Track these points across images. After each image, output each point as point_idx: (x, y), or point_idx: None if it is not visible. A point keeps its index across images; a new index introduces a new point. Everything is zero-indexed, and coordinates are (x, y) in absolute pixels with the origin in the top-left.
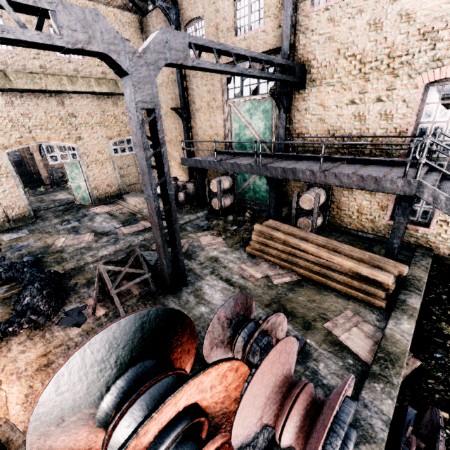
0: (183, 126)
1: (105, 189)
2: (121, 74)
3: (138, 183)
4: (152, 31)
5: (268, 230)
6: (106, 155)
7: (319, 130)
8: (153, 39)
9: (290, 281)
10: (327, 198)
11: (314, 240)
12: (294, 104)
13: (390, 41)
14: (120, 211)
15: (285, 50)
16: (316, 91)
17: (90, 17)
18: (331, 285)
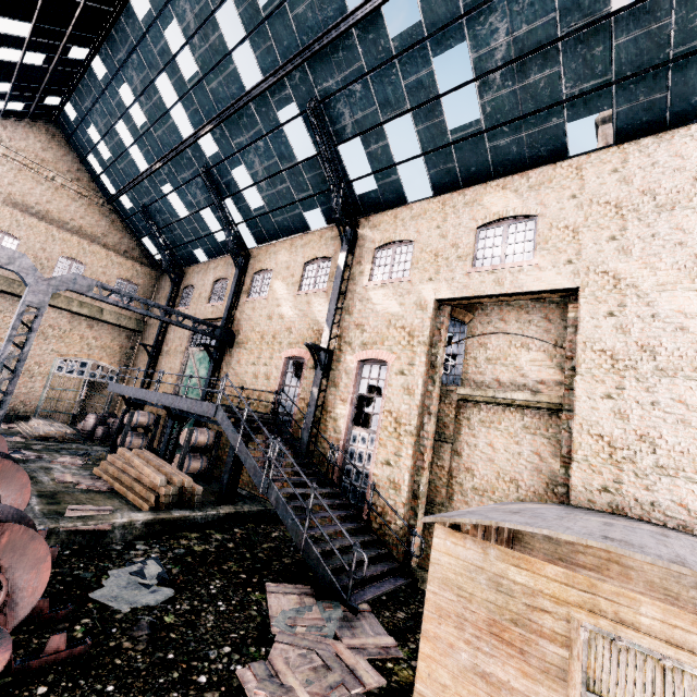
0: (147, 363)
1: (15, 405)
2: (26, 284)
3: (67, 413)
4: (163, 285)
5: (126, 451)
6: (44, 369)
7: (234, 382)
8: (63, 276)
9: (96, 489)
10: (214, 442)
11: (154, 461)
12: (225, 358)
13: (274, 328)
14: (7, 428)
15: (224, 319)
16: (238, 351)
17: (18, 255)
18: (129, 495)
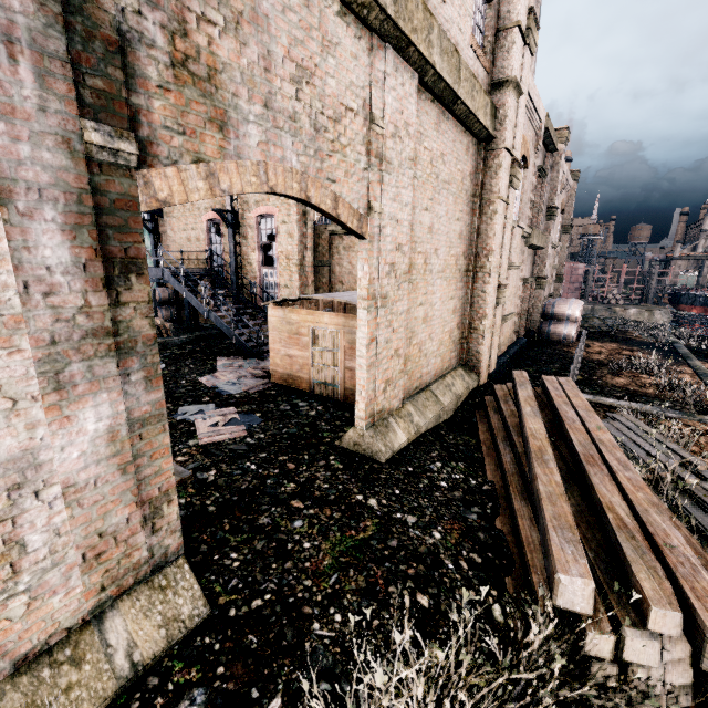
0: None
1: None
2: None
3: None
4: None
5: None
6: None
7: (175, 248)
8: None
9: None
10: (175, 296)
11: None
12: (161, 228)
13: None
14: None
15: None
16: (169, 221)
17: None
18: None
